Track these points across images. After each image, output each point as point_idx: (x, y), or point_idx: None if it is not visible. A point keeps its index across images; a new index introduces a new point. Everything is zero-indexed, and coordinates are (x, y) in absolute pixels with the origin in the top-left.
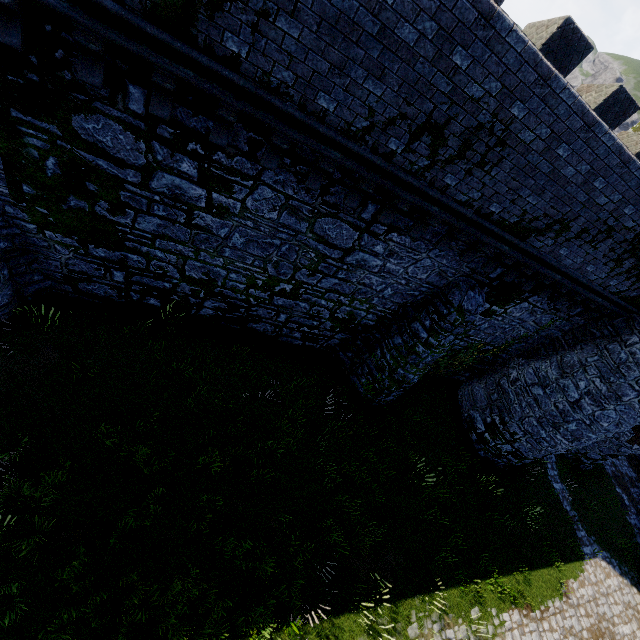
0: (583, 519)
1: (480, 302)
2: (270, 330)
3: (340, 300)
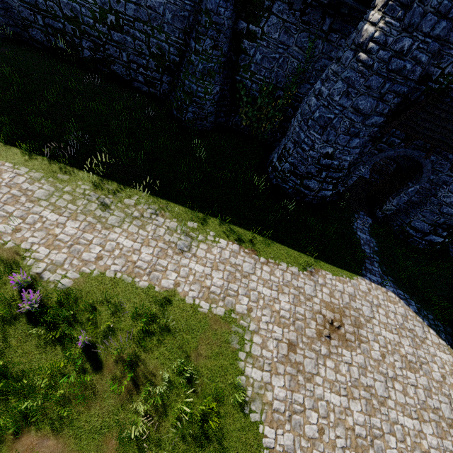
0: (386, 265)
1: (220, 4)
2: (125, 73)
3: (146, 31)
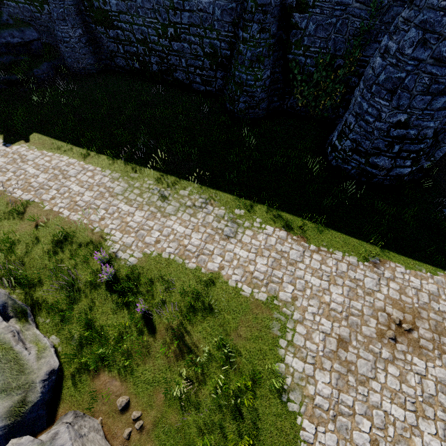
0: None
1: None
2: (185, 78)
3: (199, 33)
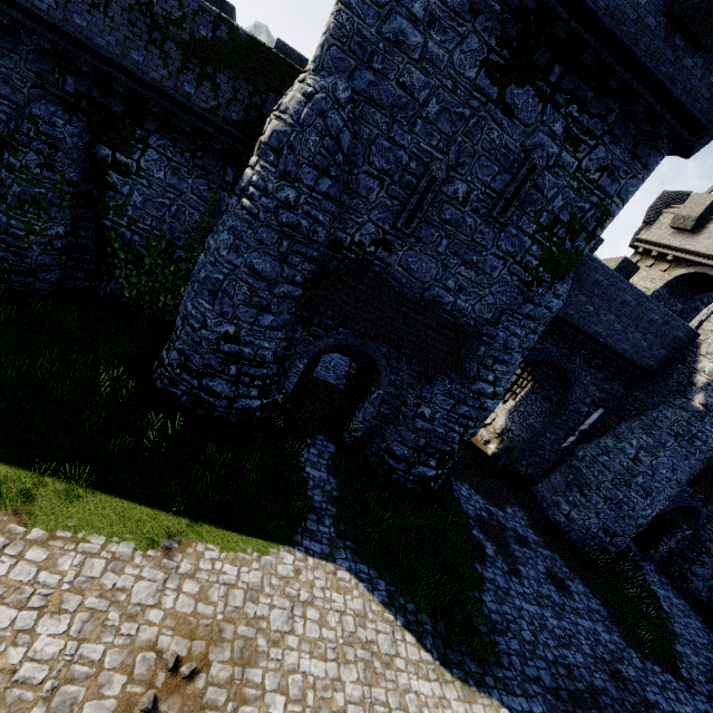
0: (347, 520)
1: (58, 114)
2: None
3: None
